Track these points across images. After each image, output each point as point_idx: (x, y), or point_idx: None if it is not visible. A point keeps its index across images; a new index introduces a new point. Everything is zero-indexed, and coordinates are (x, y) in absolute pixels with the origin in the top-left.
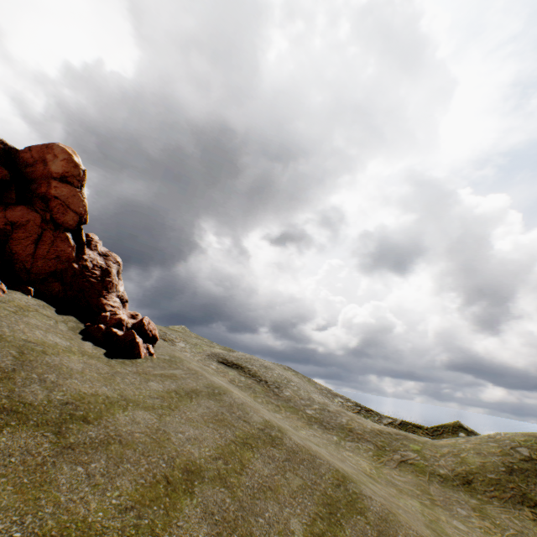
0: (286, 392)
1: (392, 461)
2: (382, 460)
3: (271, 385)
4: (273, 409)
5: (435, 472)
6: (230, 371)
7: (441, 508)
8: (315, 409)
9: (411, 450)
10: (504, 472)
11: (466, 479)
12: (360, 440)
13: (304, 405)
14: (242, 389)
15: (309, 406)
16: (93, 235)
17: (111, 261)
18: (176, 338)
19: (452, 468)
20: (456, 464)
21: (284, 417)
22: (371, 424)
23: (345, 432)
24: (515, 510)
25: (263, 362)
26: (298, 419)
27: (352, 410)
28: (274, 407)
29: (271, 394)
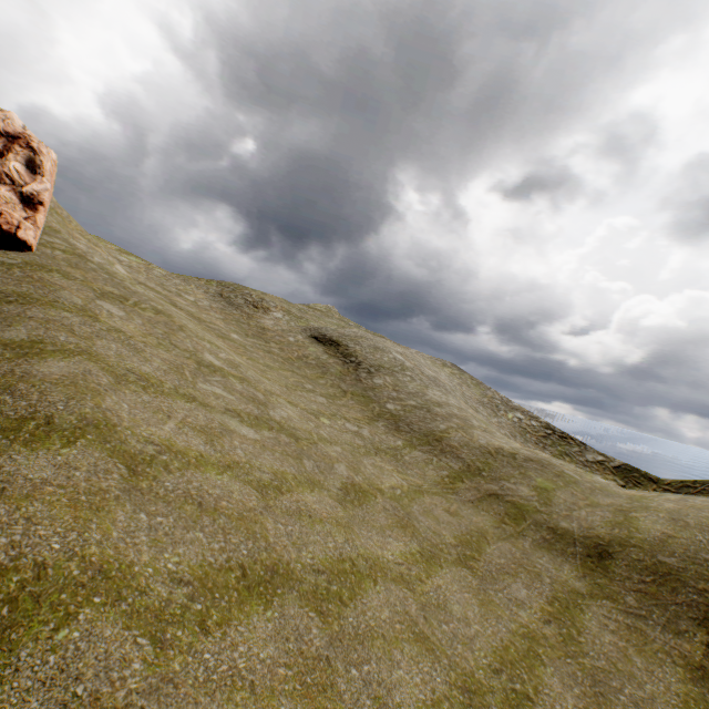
0: (378, 379)
1: (474, 491)
2: (455, 485)
3: (362, 369)
4: (329, 394)
5: (545, 525)
6: (313, 346)
7: (470, 572)
8: (407, 405)
9: (531, 485)
10: (707, 564)
11: (602, 551)
12: (444, 453)
13: (392, 398)
14: (307, 367)
15: (398, 400)
16: (4, 111)
17: (17, 145)
18: (275, 307)
19: (590, 528)
20: (604, 524)
21: (331, 403)
22: (496, 441)
23: (426, 439)
24: (664, 629)
25: (376, 344)
26: (360, 410)
27: (534, 432)
28: (337, 392)
29: (349, 378)
